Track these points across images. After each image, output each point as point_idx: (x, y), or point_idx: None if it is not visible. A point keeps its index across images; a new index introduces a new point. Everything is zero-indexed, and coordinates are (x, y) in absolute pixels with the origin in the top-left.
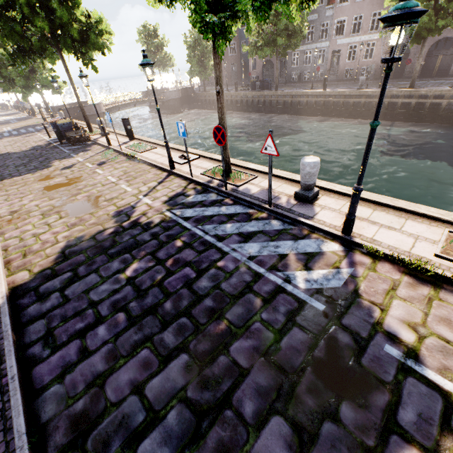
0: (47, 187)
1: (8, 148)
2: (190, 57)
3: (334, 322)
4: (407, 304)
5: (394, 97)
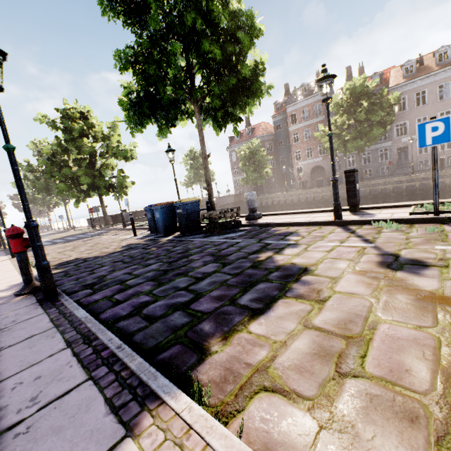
0: None
1: (71, 253)
2: (245, 166)
3: None
4: None
5: None
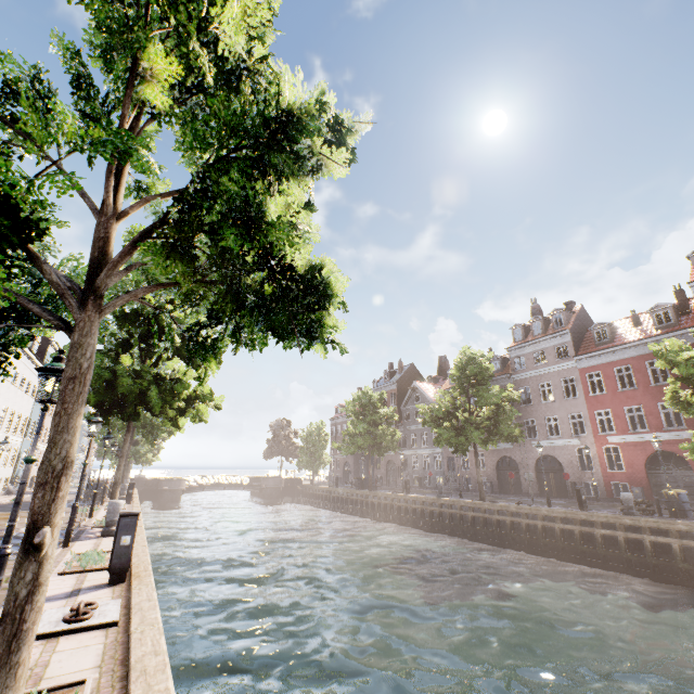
0: None
1: None
2: (301, 448)
3: None
4: None
5: (465, 508)
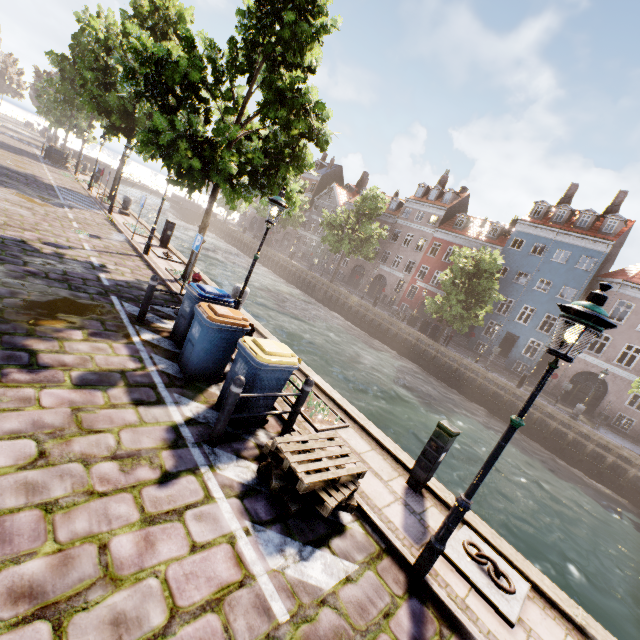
0: (6, 155)
1: (0, 138)
2: None
3: (61, 202)
4: (90, 214)
5: (320, 283)
